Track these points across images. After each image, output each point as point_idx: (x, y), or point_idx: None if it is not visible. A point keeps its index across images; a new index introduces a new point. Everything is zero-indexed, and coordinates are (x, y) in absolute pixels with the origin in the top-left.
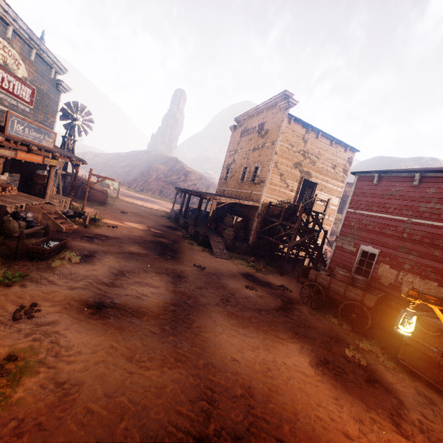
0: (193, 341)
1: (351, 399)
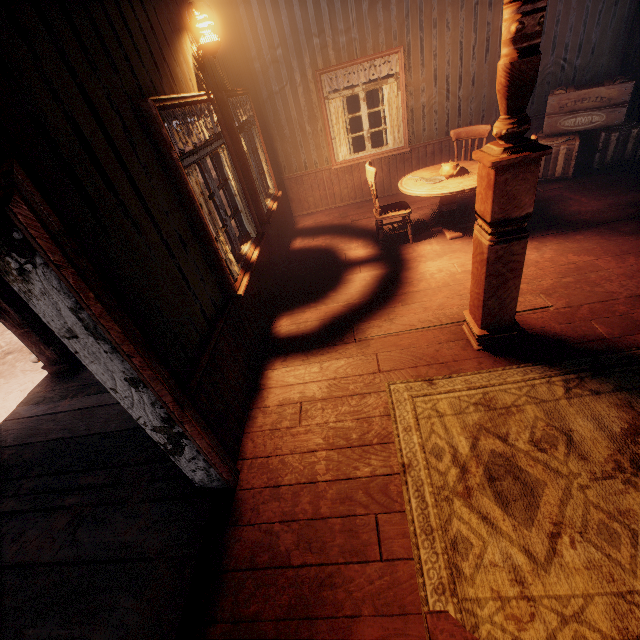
0: None
1: None
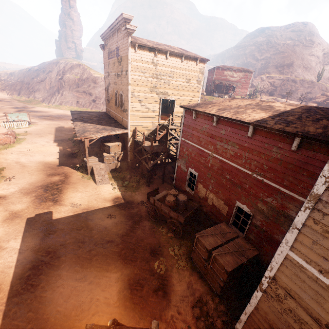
0: (31, 306)
1: (132, 315)
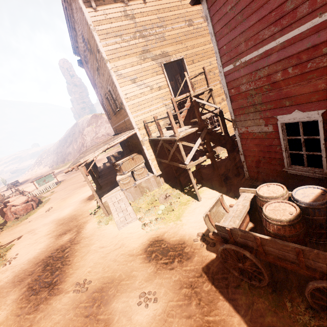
0: None
1: None
